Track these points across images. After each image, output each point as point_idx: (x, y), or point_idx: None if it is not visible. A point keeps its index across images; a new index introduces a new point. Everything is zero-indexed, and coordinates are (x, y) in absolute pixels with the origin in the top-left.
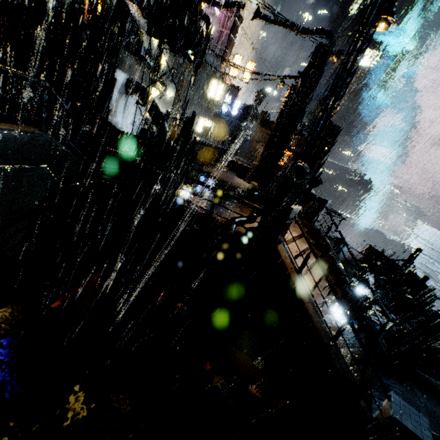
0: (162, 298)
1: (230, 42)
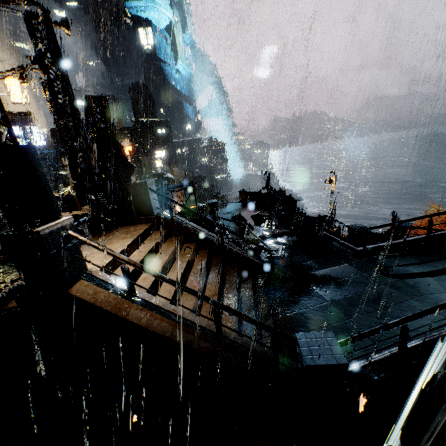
0: None
1: None
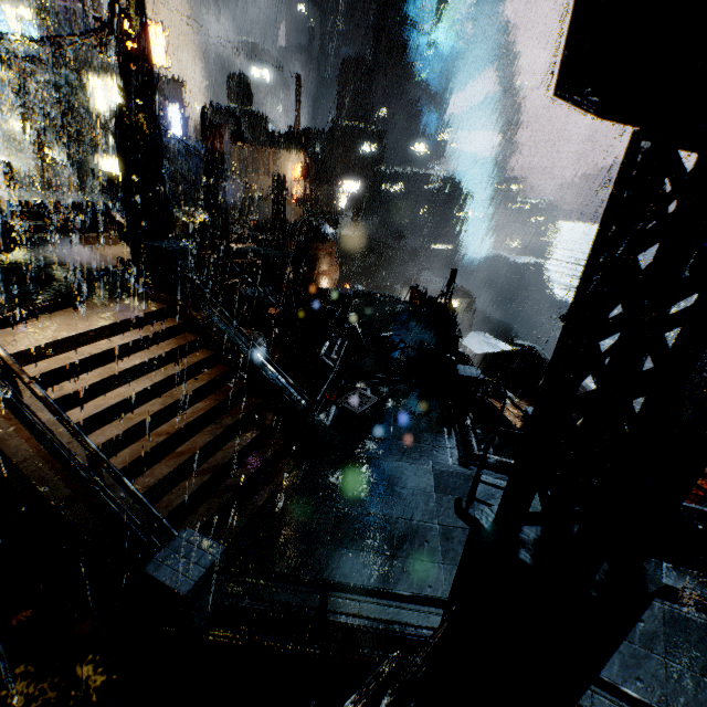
0: None
1: None
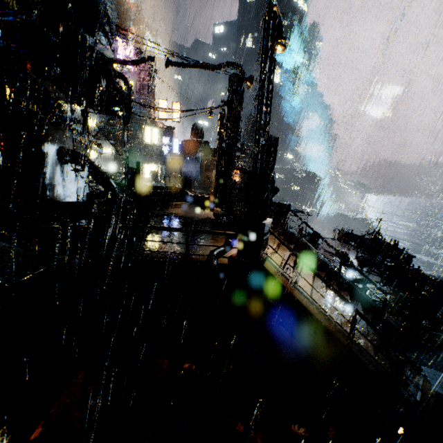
0: (165, 367)
1: (151, 91)
